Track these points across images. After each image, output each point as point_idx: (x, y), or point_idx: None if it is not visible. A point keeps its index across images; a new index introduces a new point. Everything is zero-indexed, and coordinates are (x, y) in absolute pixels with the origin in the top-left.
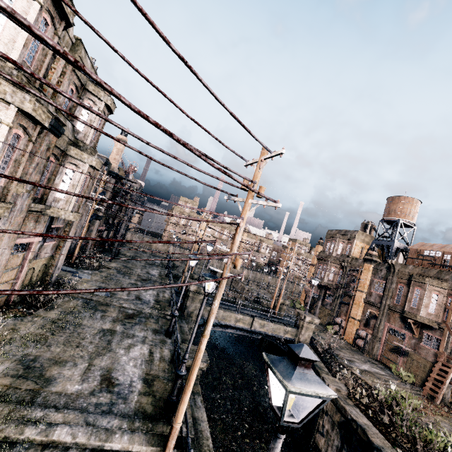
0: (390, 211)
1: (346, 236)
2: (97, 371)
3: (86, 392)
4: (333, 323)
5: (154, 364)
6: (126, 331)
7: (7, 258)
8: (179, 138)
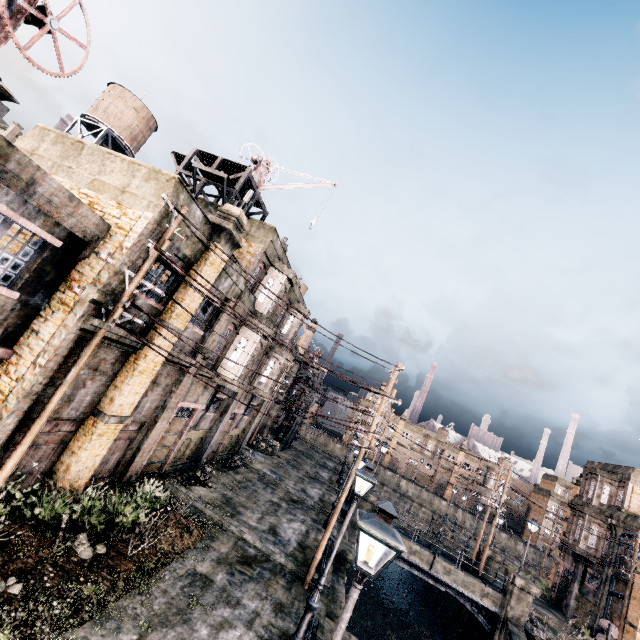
0: None
1: (614, 475)
2: (267, 522)
3: (260, 529)
4: (596, 627)
5: (308, 539)
6: (289, 509)
7: (227, 421)
8: (330, 370)
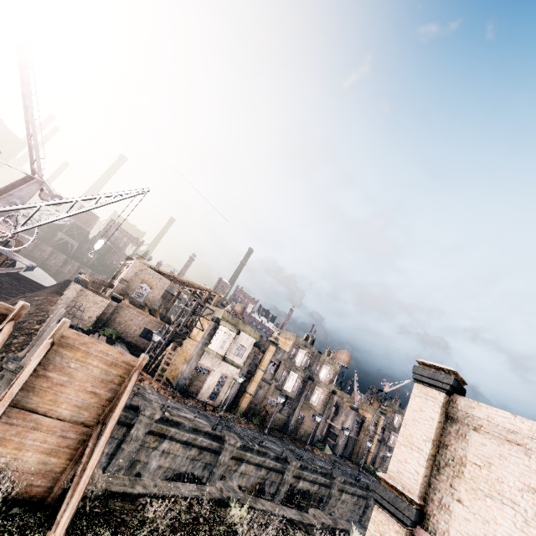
0: None
1: None
2: None
3: None
4: None
5: None
6: None
7: None
8: None
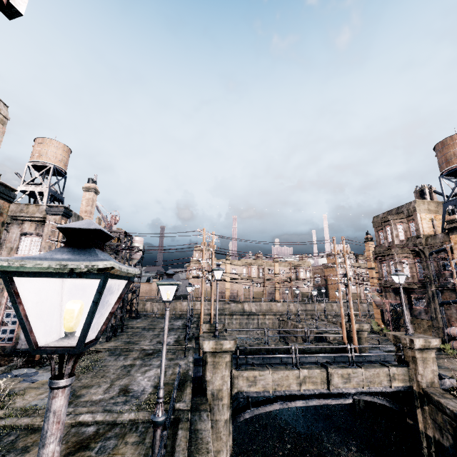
0: (448, 159)
1: (402, 214)
2: None
3: None
4: (447, 338)
5: None
6: None
7: None
8: None
